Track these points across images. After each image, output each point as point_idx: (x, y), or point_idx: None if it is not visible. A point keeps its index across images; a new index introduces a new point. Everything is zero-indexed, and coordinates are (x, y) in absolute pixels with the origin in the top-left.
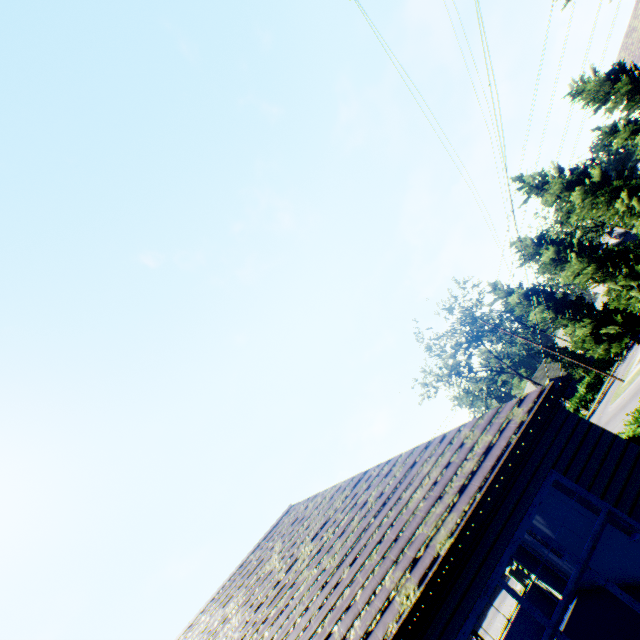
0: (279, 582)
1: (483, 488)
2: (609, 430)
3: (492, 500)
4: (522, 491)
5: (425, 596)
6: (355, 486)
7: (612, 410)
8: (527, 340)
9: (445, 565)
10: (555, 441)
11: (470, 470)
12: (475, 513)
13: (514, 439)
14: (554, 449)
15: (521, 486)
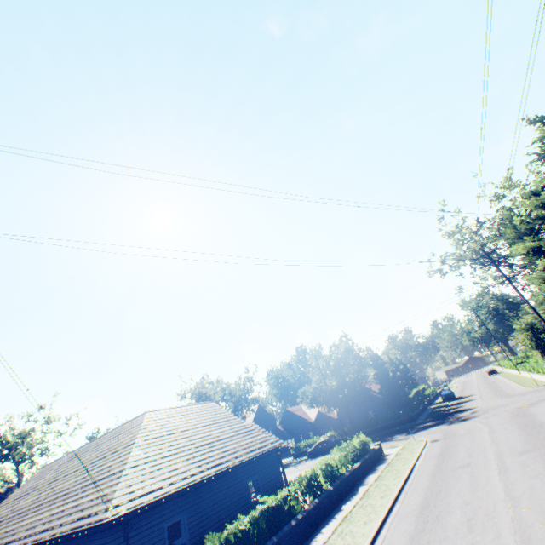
0: (100, 459)
1: (71, 531)
2: (494, 430)
3: (62, 540)
4: (83, 542)
5: (50, 540)
6: (128, 446)
7: (544, 408)
8: (519, 293)
9: (56, 538)
10: (98, 539)
11: (85, 515)
12: (67, 534)
13: (84, 526)
14: (96, 541)
15: (84, 540)
